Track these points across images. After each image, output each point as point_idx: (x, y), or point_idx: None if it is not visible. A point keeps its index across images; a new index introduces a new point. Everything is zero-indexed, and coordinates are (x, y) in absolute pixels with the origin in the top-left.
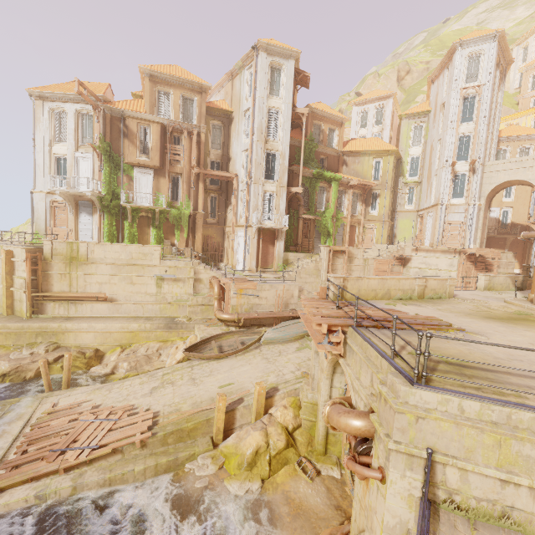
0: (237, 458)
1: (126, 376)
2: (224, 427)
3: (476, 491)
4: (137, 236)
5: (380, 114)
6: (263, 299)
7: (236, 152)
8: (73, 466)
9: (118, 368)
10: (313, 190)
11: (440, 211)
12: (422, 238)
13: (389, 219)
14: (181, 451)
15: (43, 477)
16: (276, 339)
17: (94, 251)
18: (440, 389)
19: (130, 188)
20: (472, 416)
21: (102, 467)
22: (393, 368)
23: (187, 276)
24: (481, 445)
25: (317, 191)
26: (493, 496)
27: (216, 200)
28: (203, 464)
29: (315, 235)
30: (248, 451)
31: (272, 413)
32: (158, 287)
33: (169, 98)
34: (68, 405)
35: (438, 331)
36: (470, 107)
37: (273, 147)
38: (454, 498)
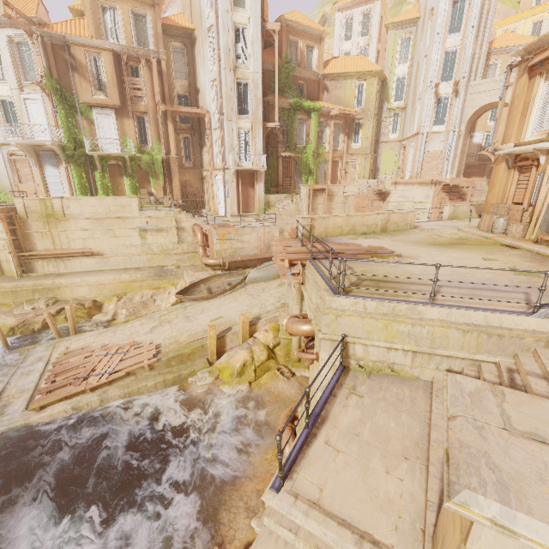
0: (229, 370)
1: (127, 321)
2: (217, 350)
3: (373, 357)
4: (111, 187)
5: (367, 21)
6: (246, 243)
7: (204, 82)
8: (96, 387)
9: (118, 314)
10: (291, 123)
11: (421, 140)
12: (404, 170)
13: (372, 151)
14: (183, 370)
15: (74, 396)
16: (259, 278)
17: (69, 206)
18: (353, 296)
19: (93, 133)
20: (372, 311)
21: (121, 386)
22: (327, 286)
23: (169, 225)
24: (375, 328)
25: (296, 125)
26: (383, 359)
27: (190, 141)
28: (202, 377)
29: (296, 174)
30: (237, 365)
31: (256, 336)
32: (142, 239)
33: (116, 15)
34: (80, 346)
35: (380, 258)
36: (459, 13)
37: (244, 75)
38: (360, 363)
